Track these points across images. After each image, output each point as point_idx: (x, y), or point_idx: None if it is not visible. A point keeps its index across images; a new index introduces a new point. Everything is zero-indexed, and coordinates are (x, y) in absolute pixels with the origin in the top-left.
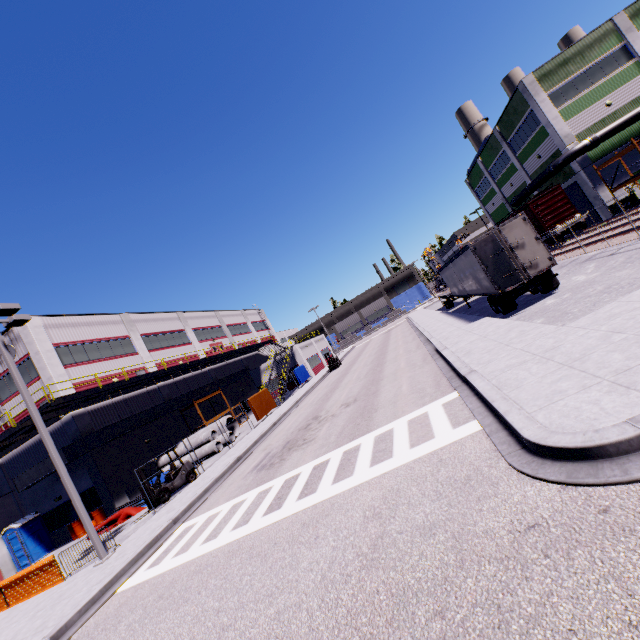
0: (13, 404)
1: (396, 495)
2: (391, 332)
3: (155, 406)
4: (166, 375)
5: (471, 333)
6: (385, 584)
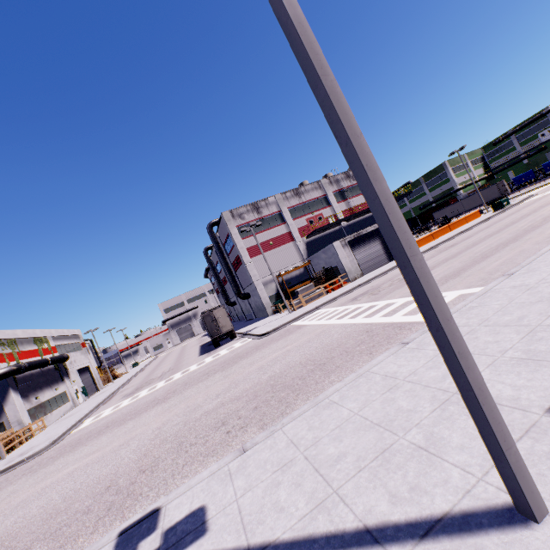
0: (355, 200)
1: None
2: None
3: None
4: None
5: None
6: None
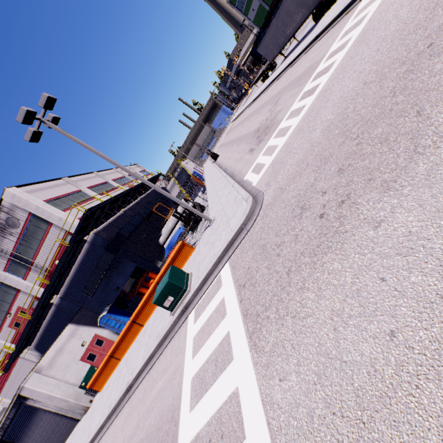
0: (42, 256)
1: None
2: (233, 127)
3: (134, 217)
4: (122, 204)
5: (327, 18)
6: None
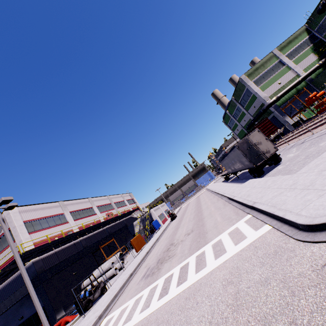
0: None
1: (237, 269)
2: (199, 196)
3: (78, 251)
4: (84, 233)
5: (246, 187)
6: (251, 316)
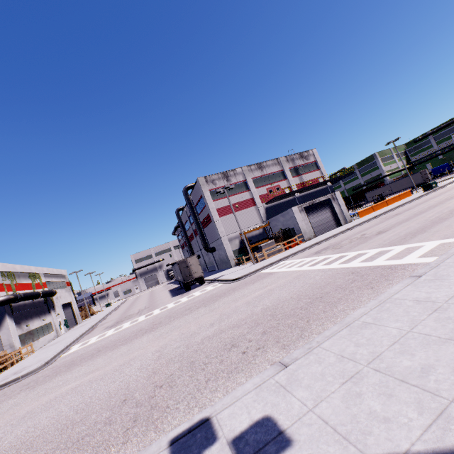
0: (306, 176)
1: None
2: None
3: None
4: None
5: None
6: None
